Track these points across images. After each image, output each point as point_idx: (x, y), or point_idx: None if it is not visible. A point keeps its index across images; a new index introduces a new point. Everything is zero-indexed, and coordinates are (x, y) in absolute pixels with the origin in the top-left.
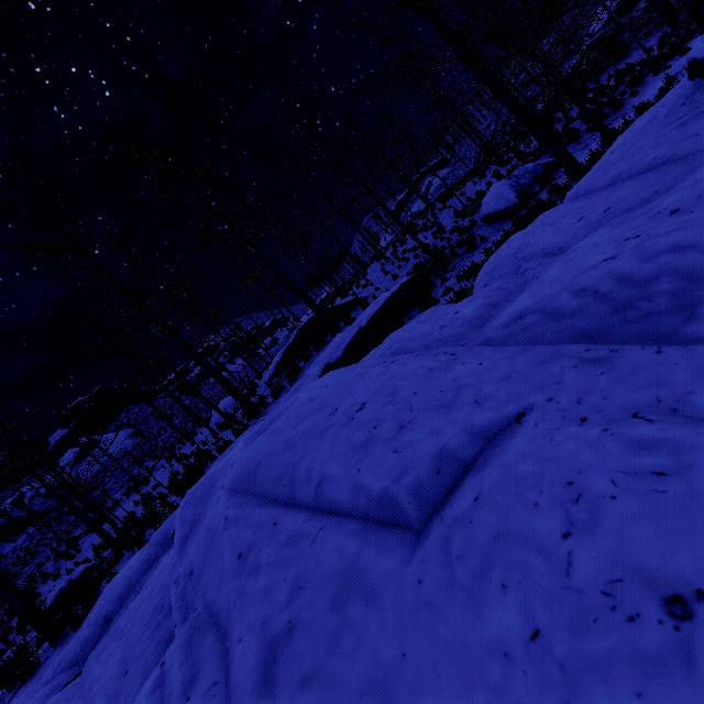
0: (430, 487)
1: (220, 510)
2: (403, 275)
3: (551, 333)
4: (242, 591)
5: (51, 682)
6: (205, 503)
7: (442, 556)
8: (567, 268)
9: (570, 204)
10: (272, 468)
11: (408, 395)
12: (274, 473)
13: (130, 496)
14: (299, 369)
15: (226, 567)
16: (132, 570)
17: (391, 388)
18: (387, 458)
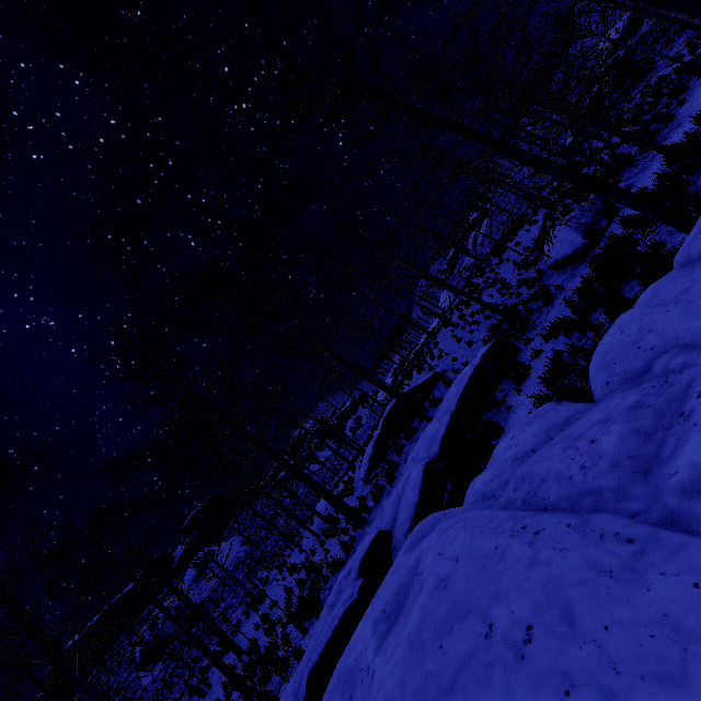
0: None
1: None
2: (478, 340)
3: None
4: None
5: None
6: None
7: None
8: None
9: (687, 272)
10: None
11: (596, 629)
12: None
13: (249, 615)
14: (395, 464)
15: None
16: None
17: (560, 603)
18: None
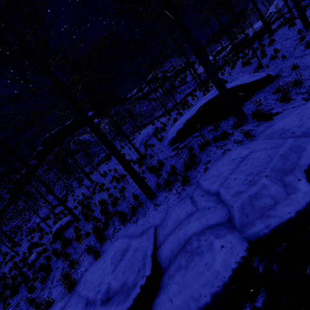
0: None
1: None
2: None
3: None
4: None
5: None
6: None
7: None
8: None
9: None
10: None
11: None
12: None
13: (104, 162)
14: (194, 162)
15: None
16: None
17: None
18: None
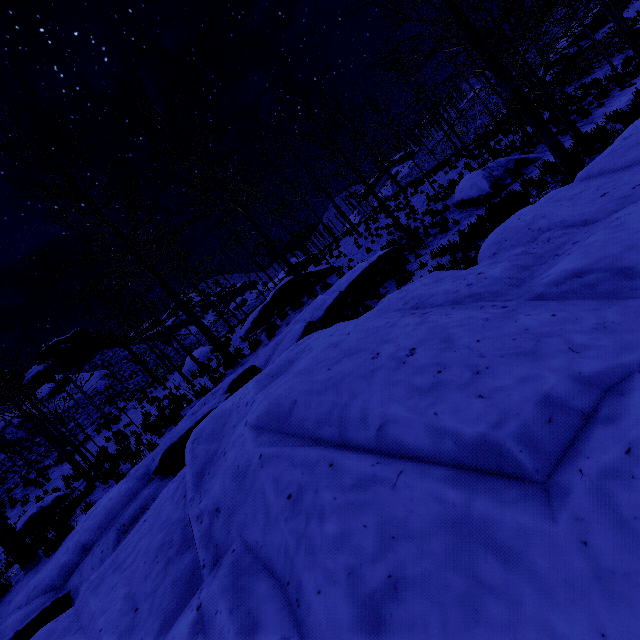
0: (544, 436)
1: (251, 448)
2: (376, 249)
3: (629, 290)
4: (304, 535)
5: (26, 606)
6: (218, 440)
7: (608, 514)
8: (619, 233)
9: (585, 182)
10: (312, 407)
11: (470, 342)
12: (316, 413)
13: (100, 432)
14: (277, 326)
15: (272, 507)
16: (112, 502)
17: (442, 336)
18: (471, 402)
